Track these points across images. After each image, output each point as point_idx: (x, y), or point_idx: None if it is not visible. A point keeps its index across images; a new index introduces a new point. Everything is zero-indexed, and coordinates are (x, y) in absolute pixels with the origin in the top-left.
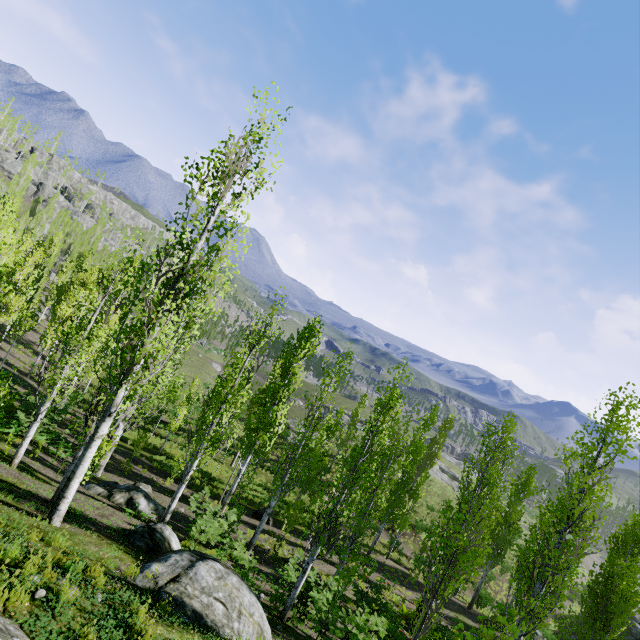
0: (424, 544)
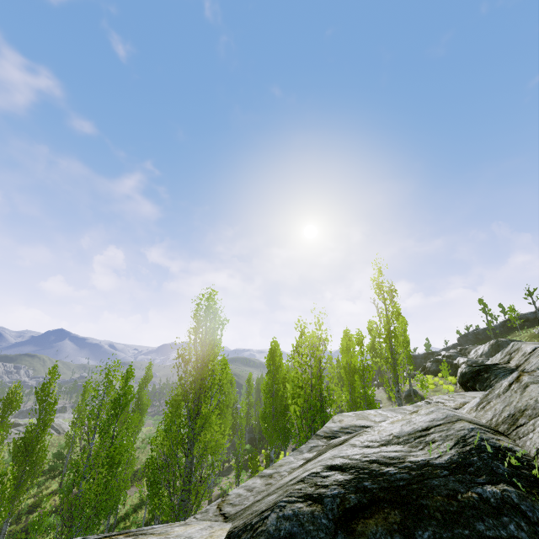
0: None
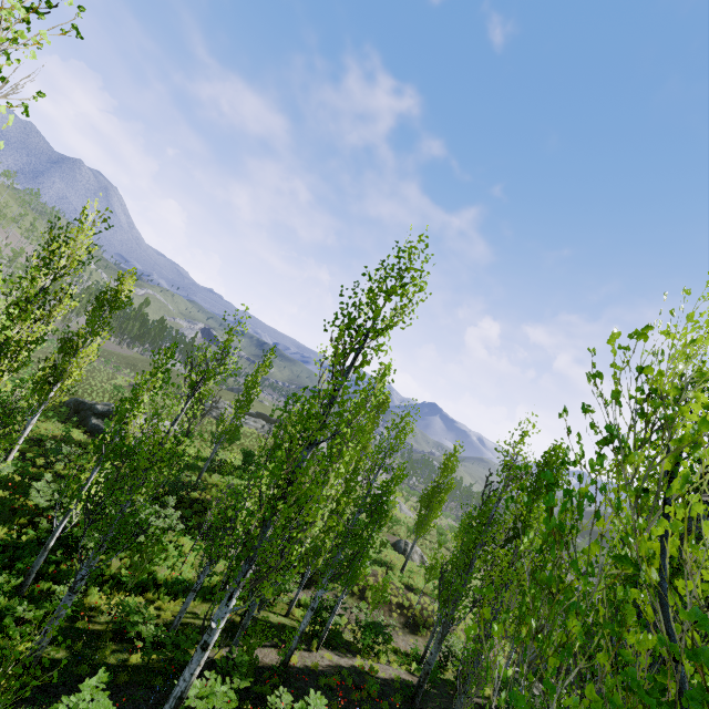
0: (377, 596)
